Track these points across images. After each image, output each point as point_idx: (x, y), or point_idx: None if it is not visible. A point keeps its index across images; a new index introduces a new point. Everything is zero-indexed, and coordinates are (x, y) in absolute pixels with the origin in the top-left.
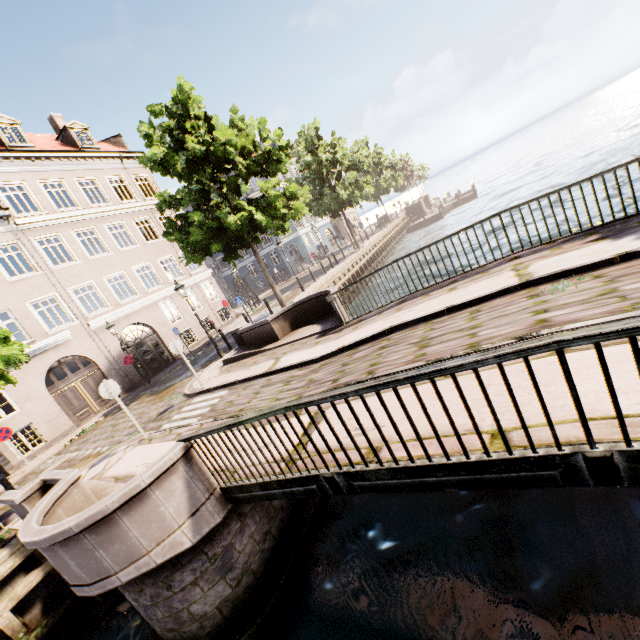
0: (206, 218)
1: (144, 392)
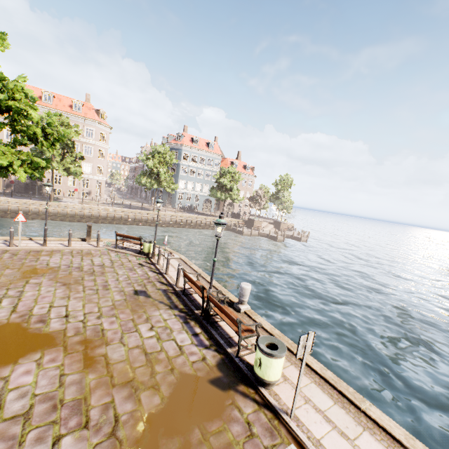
0: None
1: (5, 194)
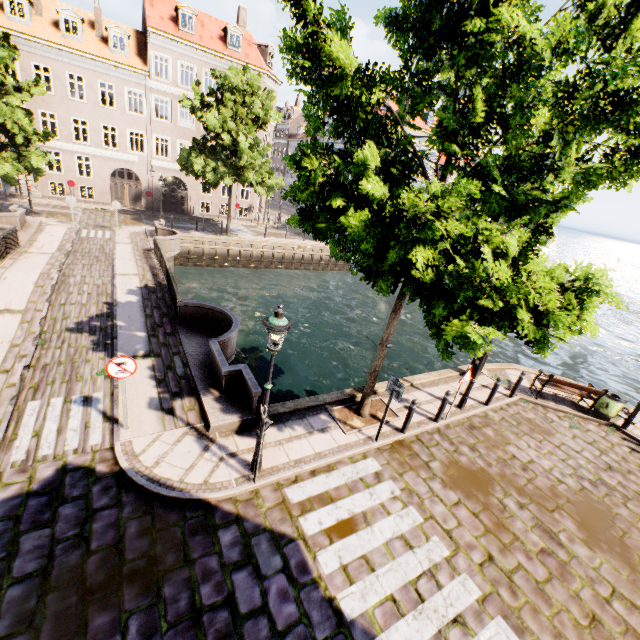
0: (189, 156)
1: (143, 215)
